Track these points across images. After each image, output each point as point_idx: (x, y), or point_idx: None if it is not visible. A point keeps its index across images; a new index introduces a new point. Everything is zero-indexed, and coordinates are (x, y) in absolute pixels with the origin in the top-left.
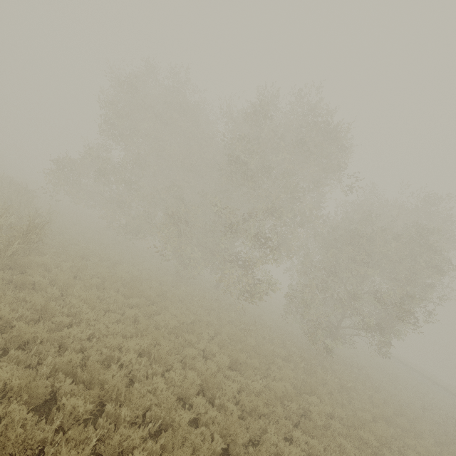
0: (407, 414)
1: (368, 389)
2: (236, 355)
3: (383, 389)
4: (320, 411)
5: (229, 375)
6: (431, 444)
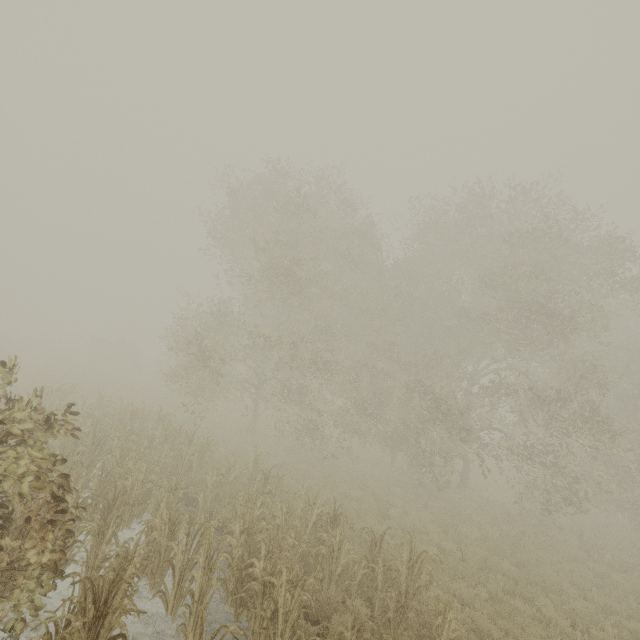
0: None
1: None
2: None
3: None
4: None
5: None
6: None
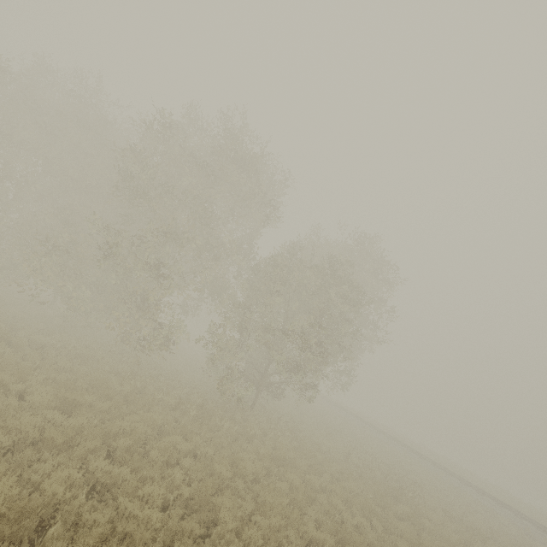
0: (323, 459)
1: (278, 435)
2: (73, 395)
3: (309, 439)
4: (164, 445)
5: (45, 415)
6: (331, 483)
